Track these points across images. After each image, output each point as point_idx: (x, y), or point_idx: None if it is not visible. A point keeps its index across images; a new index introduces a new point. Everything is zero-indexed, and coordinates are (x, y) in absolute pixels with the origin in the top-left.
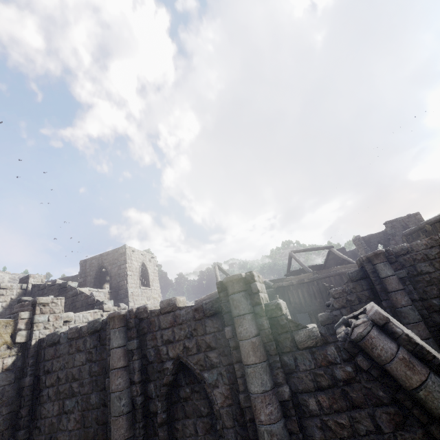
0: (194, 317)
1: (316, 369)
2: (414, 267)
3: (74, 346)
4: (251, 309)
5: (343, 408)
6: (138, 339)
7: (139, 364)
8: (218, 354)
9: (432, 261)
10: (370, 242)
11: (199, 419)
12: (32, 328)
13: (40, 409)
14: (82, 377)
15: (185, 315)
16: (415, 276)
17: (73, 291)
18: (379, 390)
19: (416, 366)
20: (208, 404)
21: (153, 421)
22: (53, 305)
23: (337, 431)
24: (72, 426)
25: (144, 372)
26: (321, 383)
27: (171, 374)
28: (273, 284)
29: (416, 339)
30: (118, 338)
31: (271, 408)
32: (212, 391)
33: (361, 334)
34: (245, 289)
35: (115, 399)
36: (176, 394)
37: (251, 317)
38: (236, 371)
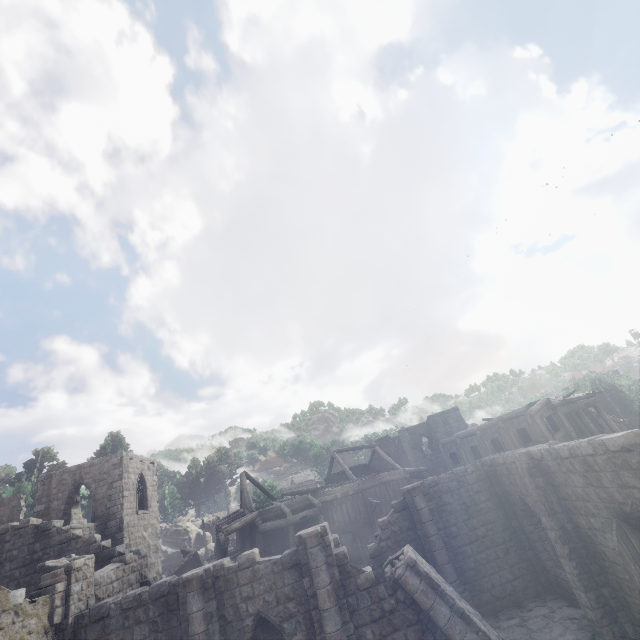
0: (274, 570)
1: (372, 605)
2: (440, 498)
3: (132, 617)
4: (325, 560)
5: (388, 633)
6: (216, 599)
7: (218, 626)
8: (296, 604)
9: (452, 493)
10: (415, 434)
11: None
12: (68, 602)
13: None
14: None
15: (265, 569)
16: (441, 506)
17: (63, 536)
18: (410, 615)
19: (430, 593)
20: None
21: None
22: (86, 568)
23: None
24: None
25: (222, 634)
26: (375, 616)
27: (251, 630)
28: (318, 502)
29: (432, 573)
30: (198, 601)
31: None
32: (291, 639)
33: (400, 575)
34: (320, 543)
35: None
36: None
37: (326, 568)
38: (313, 617)
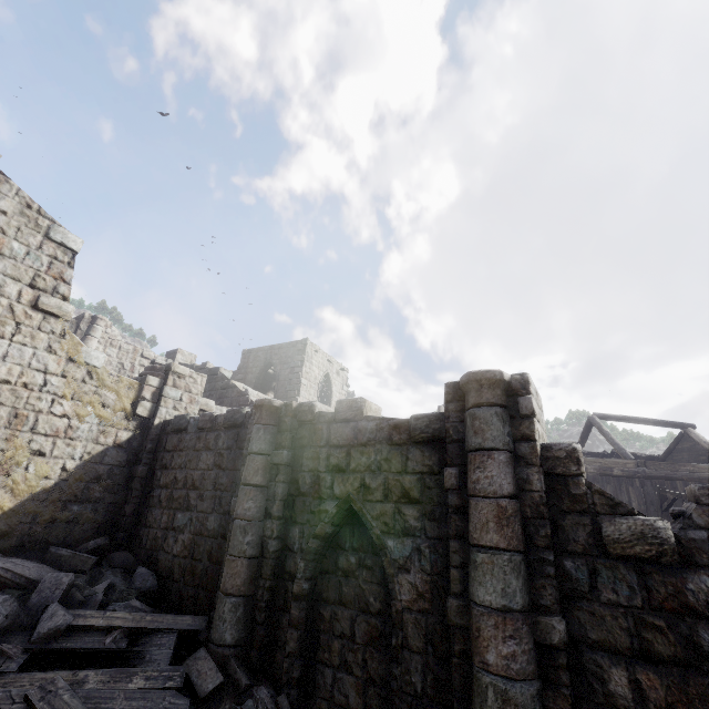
0: (391, 438)
1: (646, 611)
2: None
3: (203, 440)
4: (509, 445)
5: None
6: (291, 451)
7: (283, 491)
8: (421, 513)
9: None
10: None
11: (361, 614)
12: (159, 402)
13: (146, 513)
14: (204, 487)
15: (375, 431)
16: None
17: (224, 382)
18: None
19: None
20: (384, 596)
21: (287, 586)
22: (191, 381)
23: None
24: (178, 551)
25: (288, 506)
26: (653, 645)
27: (331, 522)
28: None
29: None
30: (261, 440)
31: (514, 647)
32: (395, 574)
33: None
34: (503, 404)
35: (237, 530)
36: (332, 560)
37: (507, 460)
38: (450, 553)
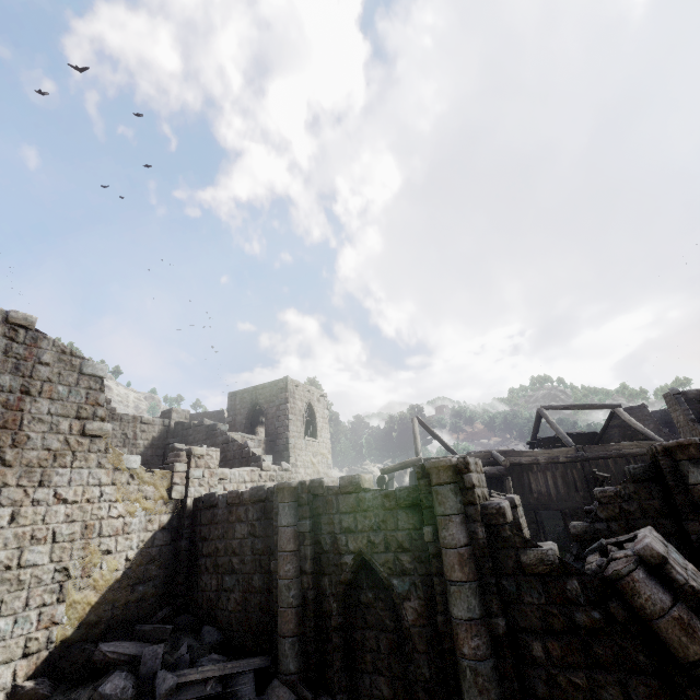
0: (384, 505)
1: (547, 605)
2: None
3: (234, 513)
4: (461, 509)
5: (581, 664)
6: (311, 520)
7: (311, 551)
8: (412, 558)
9: None
10: (699, 402)
11: (382, 633)
12: (187, 483)
13: (196, 579)
14: (244, 553)
15: (372, 500)
16: None
17: (224, 437)
18: (639, 653)
19: (699, 632)
20: (396, 618)
21: (327, 622)
22: (209, 458)
23: (568, 691)
24: (232, 607)
25: (317, 562)
26: (552, 625)
27: (350, 571)
28: (504, 459)
29: None
30: (288, 515)
31: (478, 641)
32: (401, 603)
33: (619, 572)
34: (454, 481)
35: (283, 588)
36: (355, 597)
37: (461, 521)
38: (435, 585)
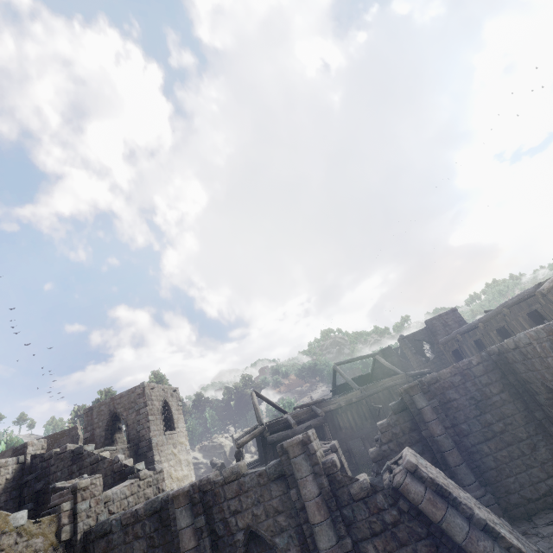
0: (259, 482)
1: (370, 517)
2: (444, 395)
3: (131, 533)
4: (311, 470)
5: (394, 548)
6: (205, 514)
7: (209, 541)
8: (286, 517)
9: (457, 388)
10: (415, 340)
11: None
12: (76, 520)
13: None
14: None
15: (250, 481)
16: (446, 404)
17: (93, 458)
18: (418, 527)
19: (438, 503)
20: None
21: None
22: (93, 487)
23: None
24: None
25: (215, 549)
26: (375, 529)
27: (243, 545)
28: (320, 411)
29: (439, 478)
30: (186, 517)
31: None
32: None
33: (399, 482)
34: (304, 451)
35: None
36: None
37: (313, 478)
38: (305, 531)
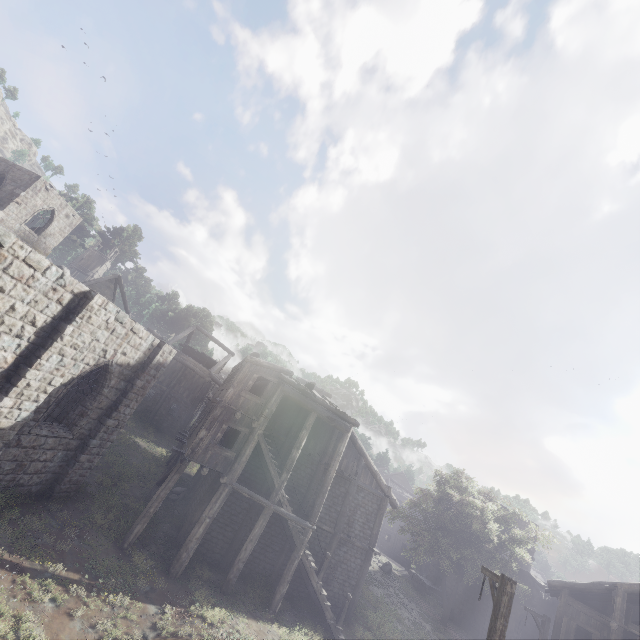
0: None
1: None
2: None
3: None
4: None
5: None
6: None
7: None
8: None
9: None
10: None
11: None
12: None
13: None
14: None
15: None
16: None
17: None
18: None
19: None
20: None
21: None
22: None
23: None
24: None
25: None
26: None
27: None
28: None
29: None
30: None
31: None
32: None
33: None
34: None
35: None
36: None
37: None
38: None
